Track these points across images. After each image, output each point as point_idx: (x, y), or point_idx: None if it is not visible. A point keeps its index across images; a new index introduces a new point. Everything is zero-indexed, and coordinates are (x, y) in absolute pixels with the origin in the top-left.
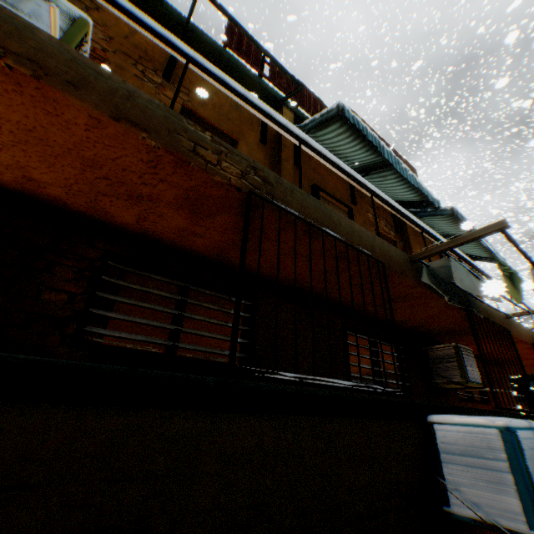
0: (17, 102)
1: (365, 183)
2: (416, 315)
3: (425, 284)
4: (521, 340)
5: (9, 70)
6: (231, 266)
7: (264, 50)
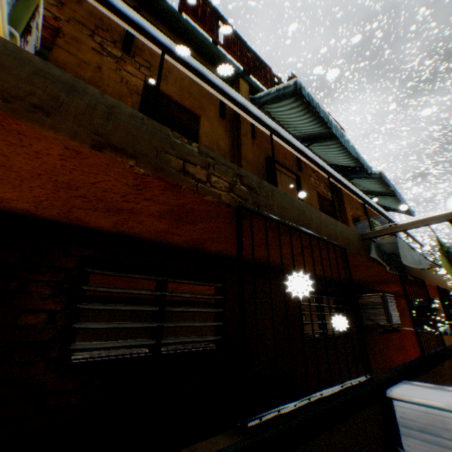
0: None
1: (324, 167)
2: (356, 275)
3: (373, 257)
4: (429, 285)
5: None
6: (203, 252)
7: (230, 26)
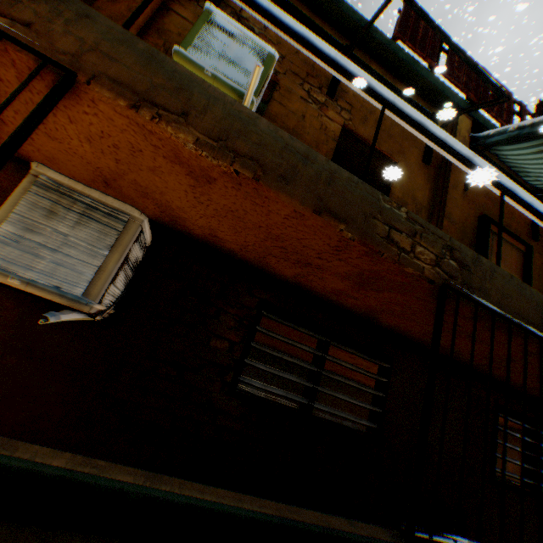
0: (230, 193)
1: None
2: None
3: None
4: None
5: (234, 174)
6: (374, 322)
7: (464, 55)
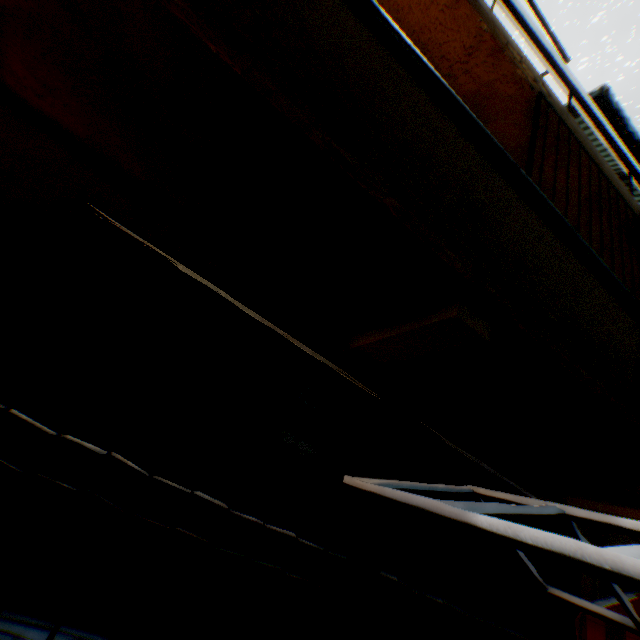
0: None
1: (624, 155)
2: None
3: None
4: None
5: None
6: None
7: (541, 17)
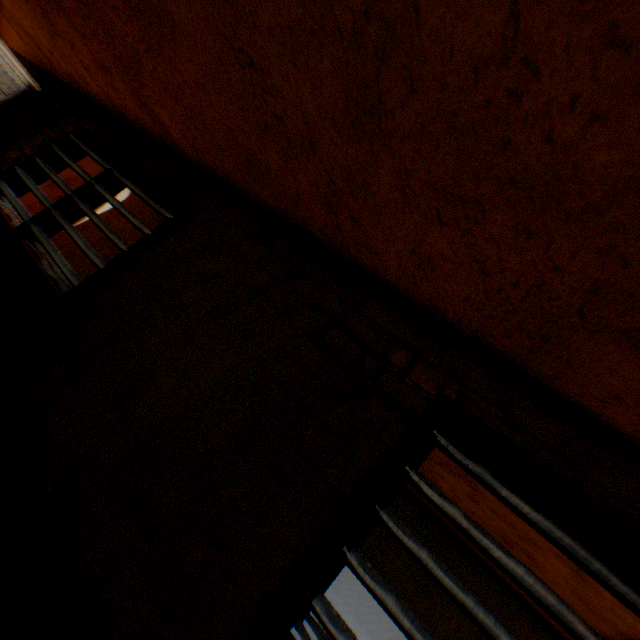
0: None
1: None
2: None
3: None
4: None
5: None
6: (187, 155)
7: None
